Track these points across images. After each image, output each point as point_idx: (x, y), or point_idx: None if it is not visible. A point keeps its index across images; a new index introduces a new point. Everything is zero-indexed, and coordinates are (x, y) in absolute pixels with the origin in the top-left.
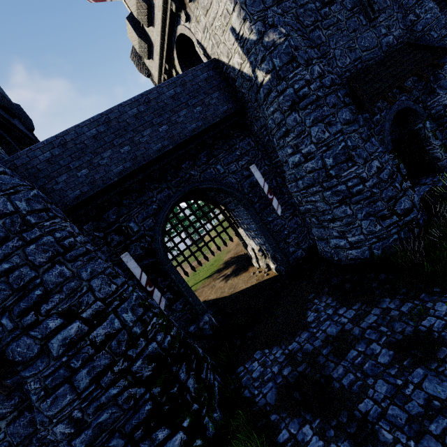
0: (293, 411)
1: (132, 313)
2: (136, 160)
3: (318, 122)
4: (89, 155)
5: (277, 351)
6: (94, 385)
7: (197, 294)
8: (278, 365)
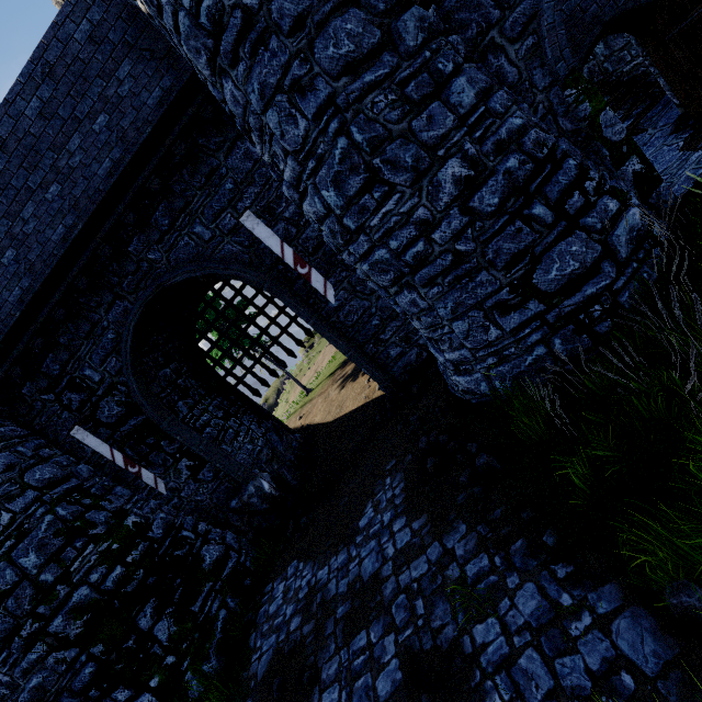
0: None
1: (37, 554)
2: (35, 270)
3: (275, 93)
4: None
5: (307, 574)
6: (6, 651)
7: (310, 408)
8: (294, 605)
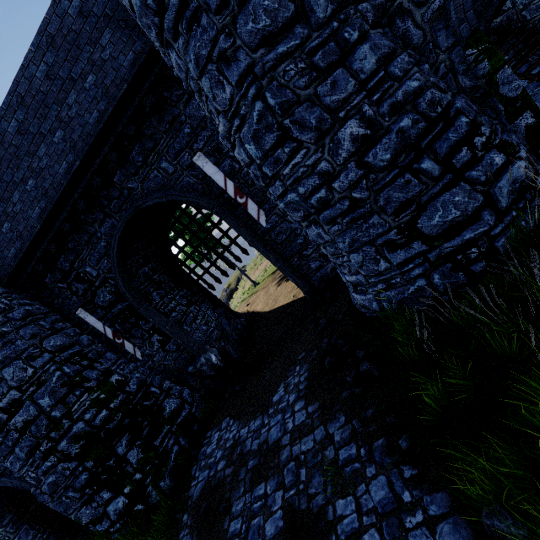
0: (194, 524)
1: (50, 398)
2: (48, 195)
3: (207, 62)
4: (0, 205)
5: (234, 430)
6: (32, 458)
7: (255, 298)
8: (222, 451)
